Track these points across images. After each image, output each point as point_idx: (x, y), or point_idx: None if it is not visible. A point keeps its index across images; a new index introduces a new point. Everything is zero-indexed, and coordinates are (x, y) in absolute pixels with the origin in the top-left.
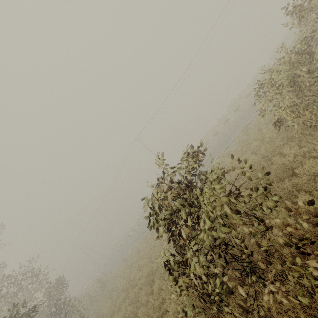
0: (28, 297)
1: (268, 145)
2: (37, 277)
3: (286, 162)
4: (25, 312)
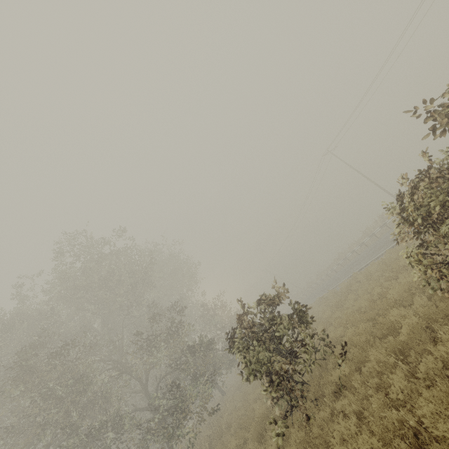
0: (219, 321)
1: (415, 276)
2: (223, 309)
3: (394, 320)
4: (207, 341)
